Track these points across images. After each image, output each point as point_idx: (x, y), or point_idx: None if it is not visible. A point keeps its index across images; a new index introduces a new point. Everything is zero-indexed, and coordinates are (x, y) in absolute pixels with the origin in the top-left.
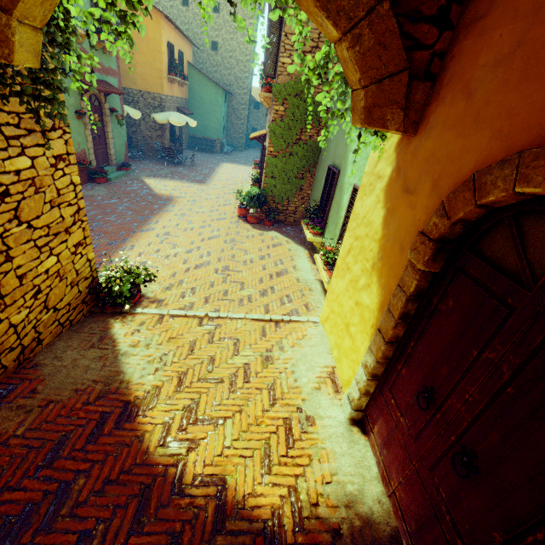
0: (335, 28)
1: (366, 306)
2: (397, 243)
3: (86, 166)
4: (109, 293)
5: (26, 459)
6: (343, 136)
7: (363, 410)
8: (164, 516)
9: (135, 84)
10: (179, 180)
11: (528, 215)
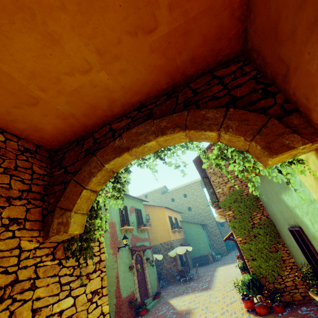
0: (211, 132)
1: None
2: None
3: (133, 303)
4: None
5: None
6: (280, 204)
7: None
8: None
9: (158, 241)
10: (192, 292)
11: None
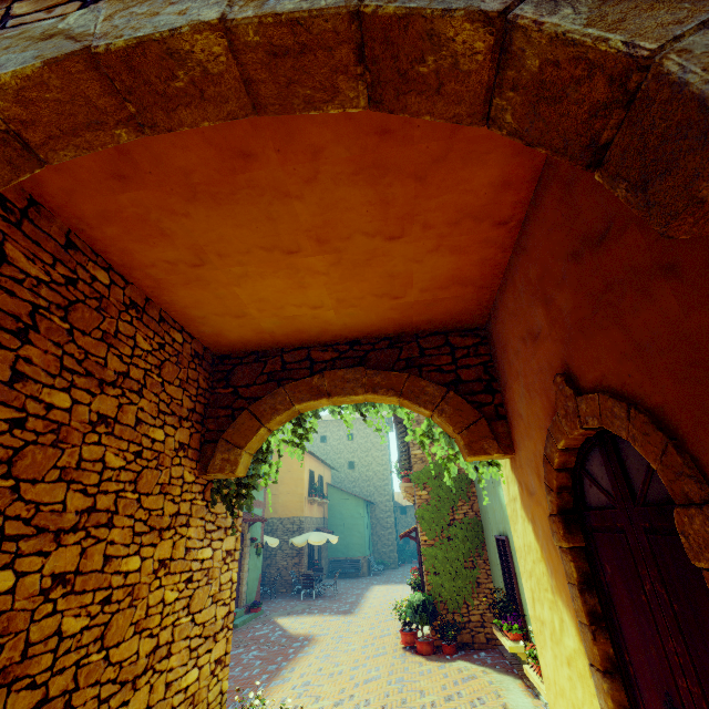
0: (426, 410)
1: (573, 651)
2: (550, 544)
3: None
4: None
5: None
6: (495, 499)
7: None
8: None
9: (276, 513)
10: (319, 613)
11: (586, 462)
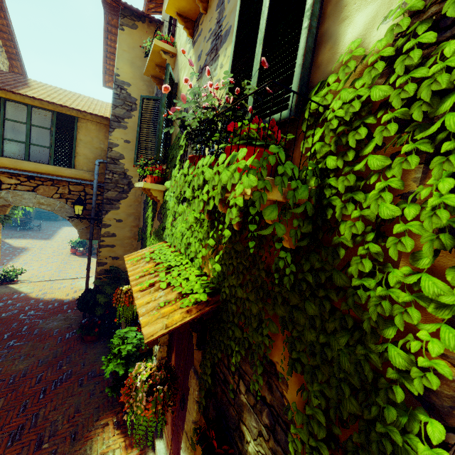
0: None
1: None
2: None
3: None
4: (5, 278)
5: None
6: None
7: None
8: (39, 301)
9: None
10: (30, 238)
11: None
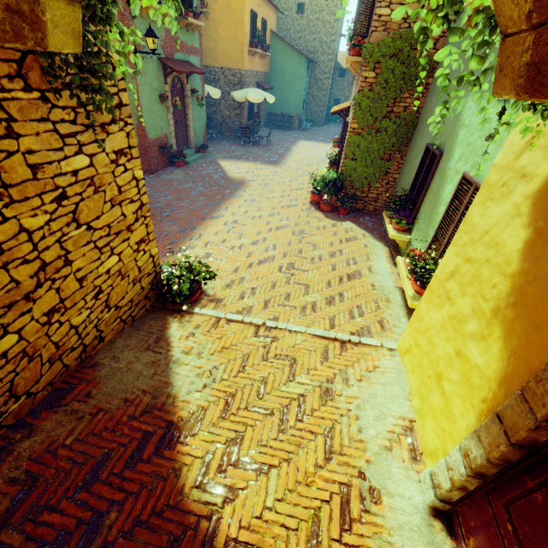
0: None
1: (475, 365)
2: None
3: (167, 150)
4: (171, 289)
5: (69, 475)
6: None
7: (452, 503)
8: None
9: (217, 61)
10: (253, 161)
11: None
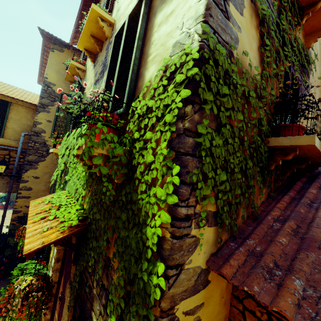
0: None
1: None
2: None
3: None
4: None
5: None
6: None
7: None
8: None
9: None
10: None
11: None
